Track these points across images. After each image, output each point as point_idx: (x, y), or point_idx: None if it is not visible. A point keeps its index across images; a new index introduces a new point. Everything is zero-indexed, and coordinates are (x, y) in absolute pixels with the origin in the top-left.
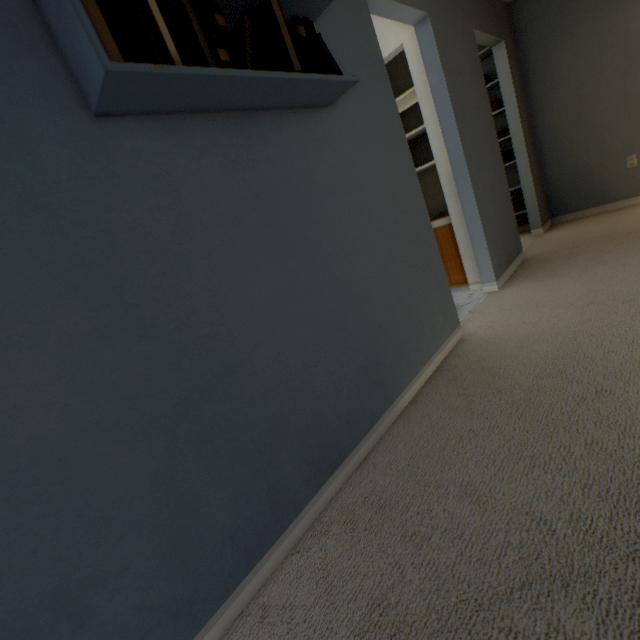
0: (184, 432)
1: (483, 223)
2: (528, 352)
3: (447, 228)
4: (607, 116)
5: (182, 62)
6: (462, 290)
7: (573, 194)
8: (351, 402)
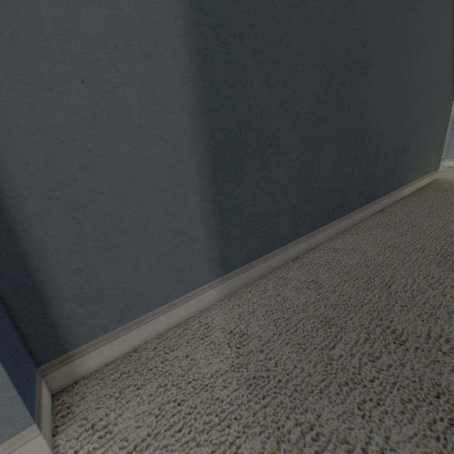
0: (335, 85)
1: None
2: None
3: None
4: None
5: None
6: None
7: None
8: (390, 163)
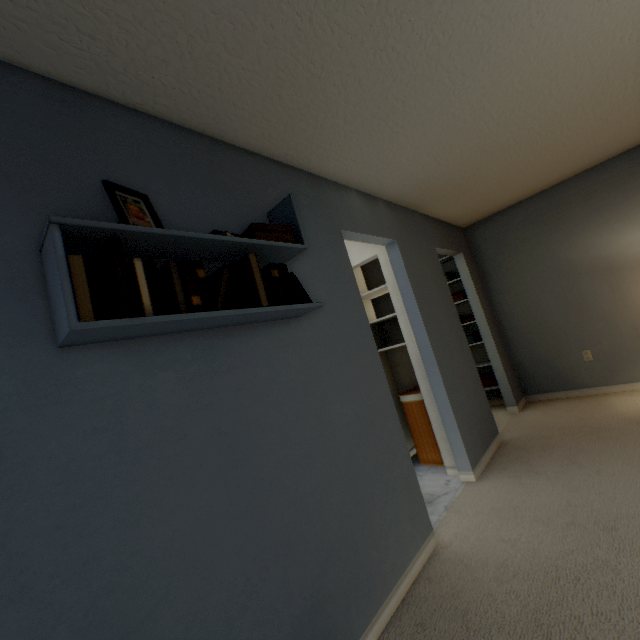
0: None
1: (454, 407)
2: (507, 591)
3: (421, 403)
4: (556, 315)
5: (153, 310)
6: (439, 472)
7: (541, 376)
8: None
